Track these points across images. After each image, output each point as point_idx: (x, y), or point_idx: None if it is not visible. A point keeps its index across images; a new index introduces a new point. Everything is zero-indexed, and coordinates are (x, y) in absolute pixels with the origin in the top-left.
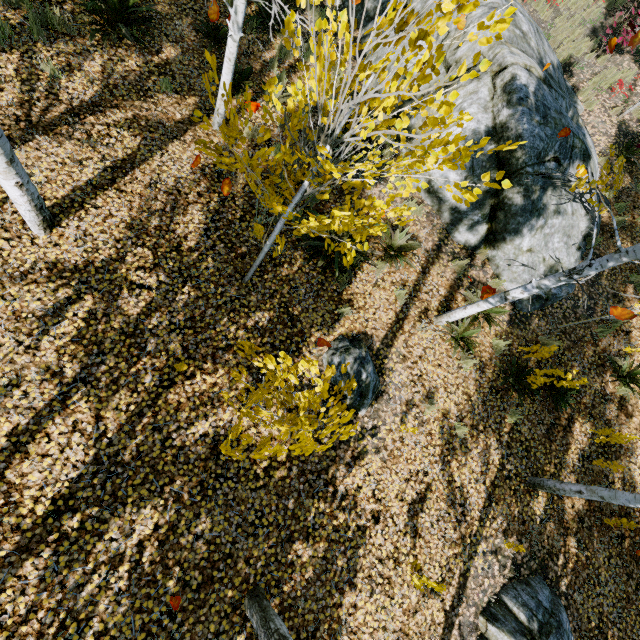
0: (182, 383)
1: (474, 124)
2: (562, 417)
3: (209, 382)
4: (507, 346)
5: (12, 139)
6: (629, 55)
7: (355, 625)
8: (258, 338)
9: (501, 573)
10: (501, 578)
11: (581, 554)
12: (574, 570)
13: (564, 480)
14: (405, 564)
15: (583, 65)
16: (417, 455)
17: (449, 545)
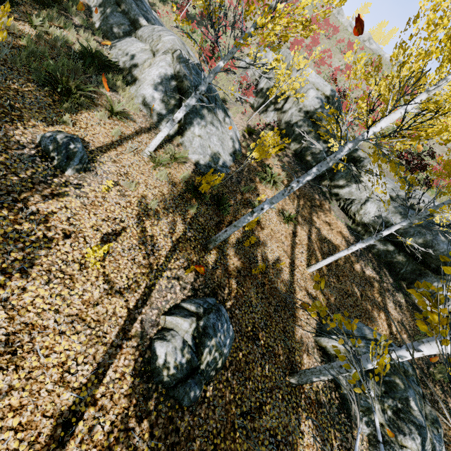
0: None
1: (164, 70)
2: (225, 220)
3: None
4: (191, 181)
5: None
6: (249, 106)
7: (19, 304)
8: None
9: (182, 292)
10: (182, 295)
11: (240, 289)
12: (235, 297)
13: (228, 250)
14: (92, 269)
15: (231, 103)
16: (116, 209)
17: (138, 266)
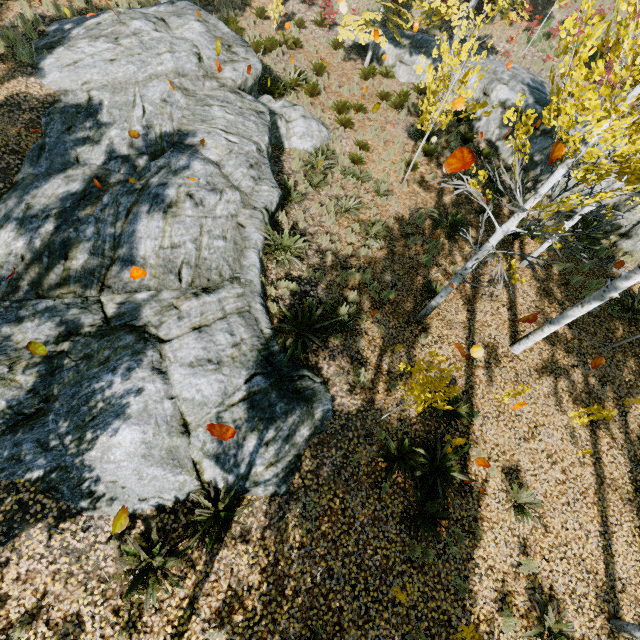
0: (629, 412)
1: None
2: None
3: (639, 408)
4: None
5: (470, 311)
6: None
7: None
8: (639, 377)
9: None
10: None
11: None
12: None
13: None
14: None
15: None
16: None
17: None
